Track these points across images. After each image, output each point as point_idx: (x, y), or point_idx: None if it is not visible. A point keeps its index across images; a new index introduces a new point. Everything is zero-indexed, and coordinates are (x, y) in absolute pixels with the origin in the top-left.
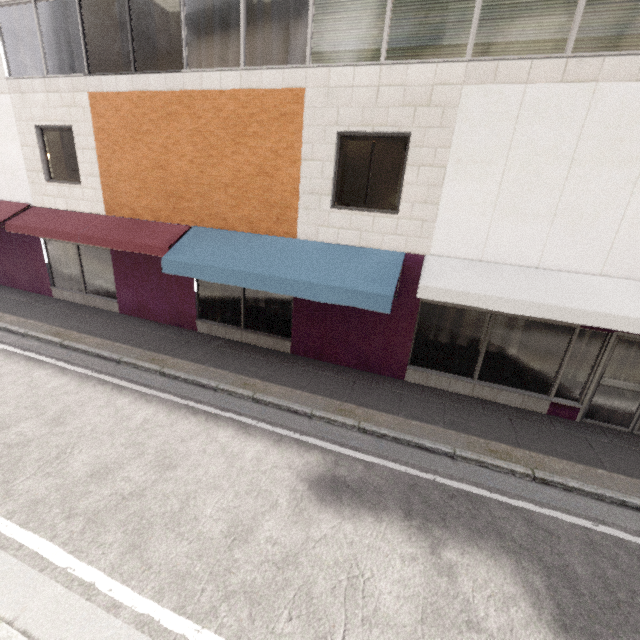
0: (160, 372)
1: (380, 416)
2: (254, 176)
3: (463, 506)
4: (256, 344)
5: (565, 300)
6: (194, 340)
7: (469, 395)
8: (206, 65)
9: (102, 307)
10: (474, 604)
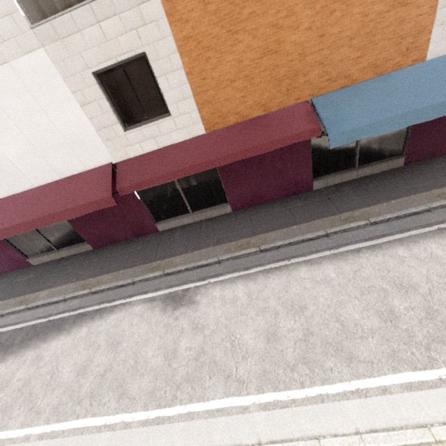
0: (371, 223)
1: None
2: (385, 12)
3: None
4: (371, 173)
5: None
6: (328, 195)
7: None
8: None
9: (213, 215)
10: None
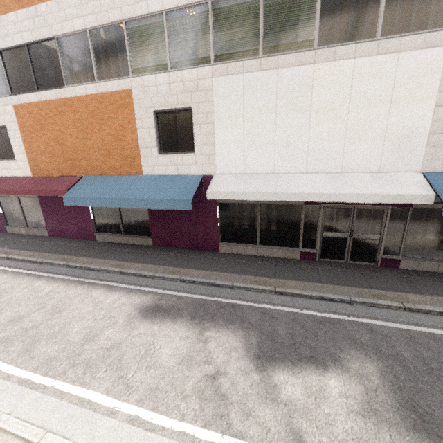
0: (66, 265)
1: (196, 272)
2: (113, 142)
3: (227, 310)
4: (132, 243)
5: (284, 189)
6: (93, 246)
7: (256, 255)
8: (77, 82)
9: (38, 234)
10: (213, 353)
